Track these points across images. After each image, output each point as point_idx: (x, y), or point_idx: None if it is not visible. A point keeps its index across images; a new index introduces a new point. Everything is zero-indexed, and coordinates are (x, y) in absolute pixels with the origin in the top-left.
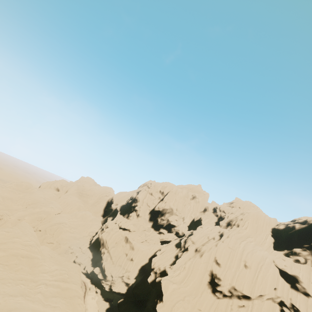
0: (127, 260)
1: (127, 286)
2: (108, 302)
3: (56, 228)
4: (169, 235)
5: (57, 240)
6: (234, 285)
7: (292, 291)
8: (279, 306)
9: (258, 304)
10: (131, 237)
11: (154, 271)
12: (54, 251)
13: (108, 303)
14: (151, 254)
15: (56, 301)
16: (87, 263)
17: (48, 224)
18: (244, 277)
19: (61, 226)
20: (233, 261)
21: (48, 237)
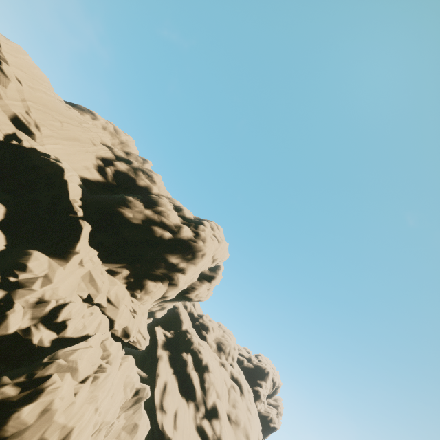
0: None
1: None
2: None
3: None
4: None
5: None
6: None
7: None
8: None
9: None
10: None
11: None
12: None
13: None
14: None
15: None
16: None
17: None
18: None
19: None
20: (257, 437)
21: None
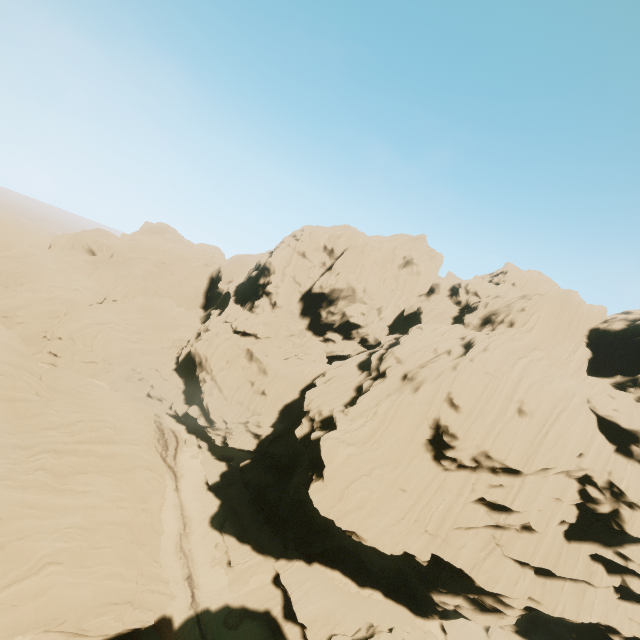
0: (254, 393)
1: (257, 439)
2: (226, 461)
3: (96, 334)
4: (347, 344)
5: (102, 356)
6: (488, 450)
7: (617, 459)
8: (577, 484)
9: (533, 483)
10: (262, 349)
11: (310, 417)
12: (89, 381)
13: (226, 464)
14: (305, 383)
15: (87, 480)
16: (174, 397)
17: (75, 324)
18: (515, 433)
19: (105, 329)
20: (491, 402)
21: (81, 352)
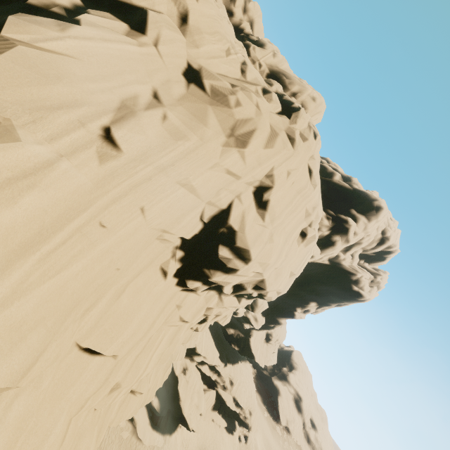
0: None
1: None
2: None
3: None
4: None
5: None
6: (263, 281)
7: None
8: None
9: None
10: None
11: None
12: None
13: None
14: None
15: None
16: None
17: None
18: (290, 262)
19: None
20: (294, 214)
21: None
